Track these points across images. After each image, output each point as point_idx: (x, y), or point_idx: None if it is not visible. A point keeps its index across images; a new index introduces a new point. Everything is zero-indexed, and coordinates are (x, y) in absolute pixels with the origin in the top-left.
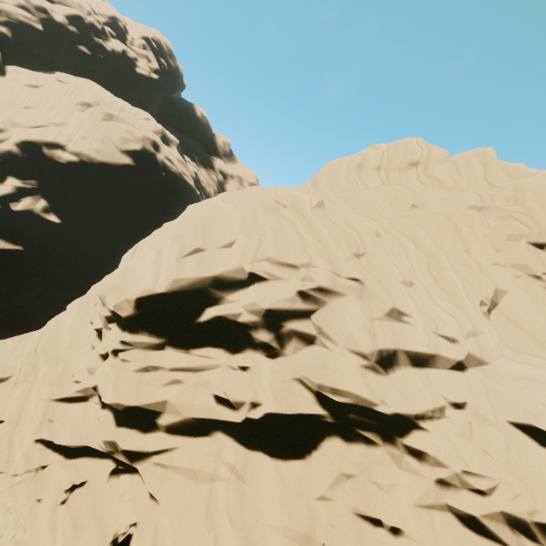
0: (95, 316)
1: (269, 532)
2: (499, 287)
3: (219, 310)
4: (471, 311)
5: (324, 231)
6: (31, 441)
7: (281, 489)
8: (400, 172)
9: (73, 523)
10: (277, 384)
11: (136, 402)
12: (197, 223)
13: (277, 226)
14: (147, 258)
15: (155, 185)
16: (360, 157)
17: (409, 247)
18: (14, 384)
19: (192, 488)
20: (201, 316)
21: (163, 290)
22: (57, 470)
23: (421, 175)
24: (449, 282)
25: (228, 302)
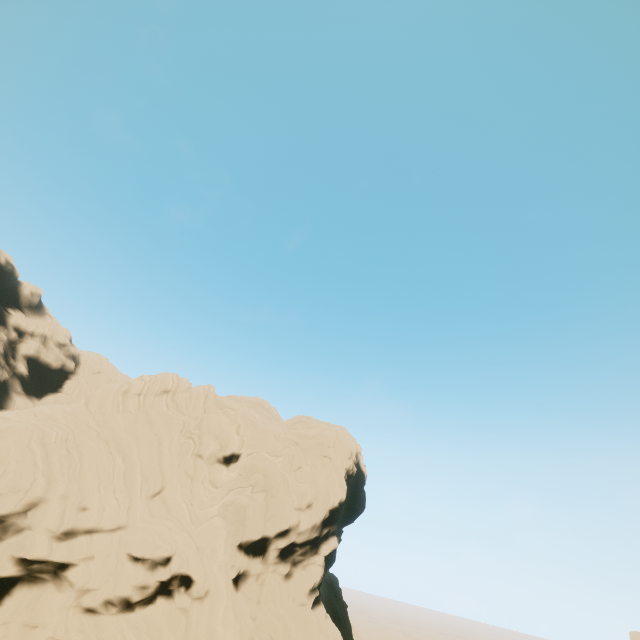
0: None
1: None
2: (166, 480)
3: None
4: (136, 497)
5: (56, 459)
6: None
7: None
8: (155, 397)
9: None
10: None
11: None
12: None
13: (22, 458)
14: None
15: None
16: (127, 386)
17: (118, 461)
18: None
19: None
20: None
21: None
22: None
23: (170, 399)
24: (133, 481)
25: None
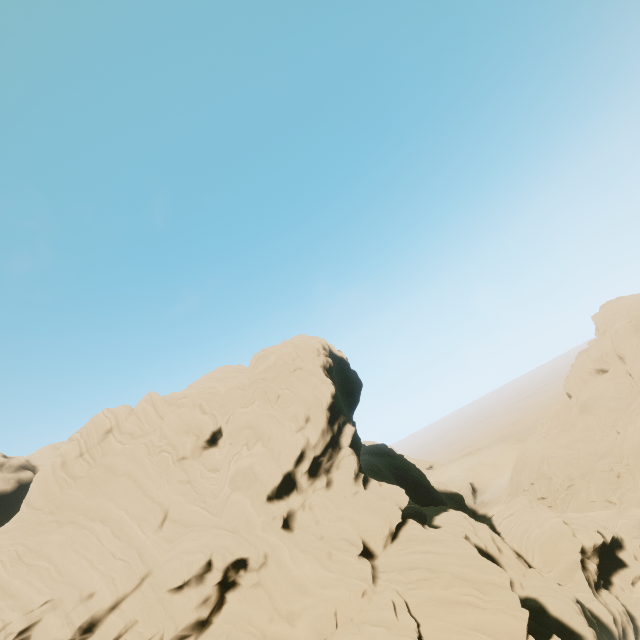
0: None
1: None
2: (164, 504)
3: None
4: (142, 541)
5: (18, 584)
6: None
7: None
8: (101, 445)
9: None
10: None
11: None
12: None
13: None
14: None
15: None
16: (60, 458)
17: (98, 529)
18: None
19: None
20: None
21: None
22: None
23: (118, 435)
24: (128, 532)
25: None
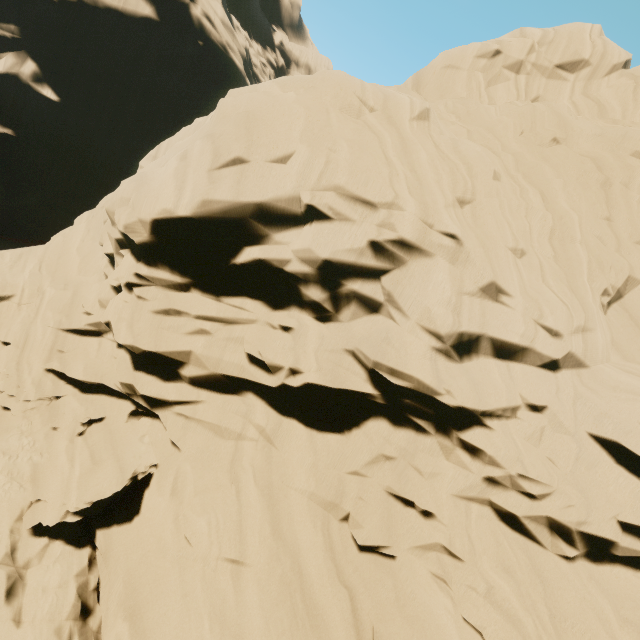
0: (105, 237)
1: (294, 494)
2: (634, 274)
3: (262, 251)
4: (588, 301)
5: (423, 158)
6: (41, 369)
7: (312, 458)
8: (548, 83)
9: (91, 455)
10: (324, 353)
11: (154, 348)
12: (240, 117)
13: (357, 139)
14: (167, 165)
15: (188, 61)
16: (496, 47)
17: (534, 202)
18: (17, 305)
19: (216, 442)
20: (238, 256)
21: (187, 213)
22: (72, 403)
23: (578, 93)
24: (572, 259)
25: (274, 243)
